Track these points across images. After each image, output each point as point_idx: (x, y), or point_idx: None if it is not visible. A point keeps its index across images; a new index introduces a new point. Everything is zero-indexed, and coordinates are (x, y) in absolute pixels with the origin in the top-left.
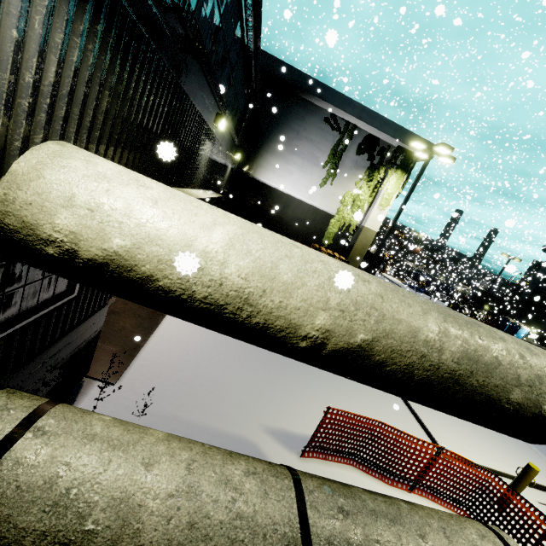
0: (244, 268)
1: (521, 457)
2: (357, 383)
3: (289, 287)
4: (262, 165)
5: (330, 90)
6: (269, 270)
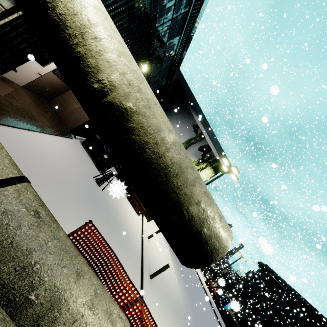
0: (94, 21)
1: None
2: (121, 251)
3: (111, 50)
4: None
5: (202, 114)
6: (107, 34)
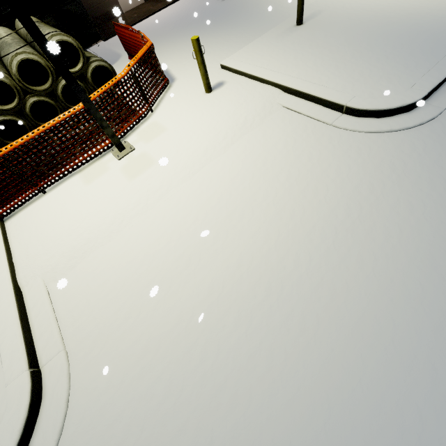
0: None
1: (346, 77)
2: (233, 31)
3: None
4: None
5: None
6: None
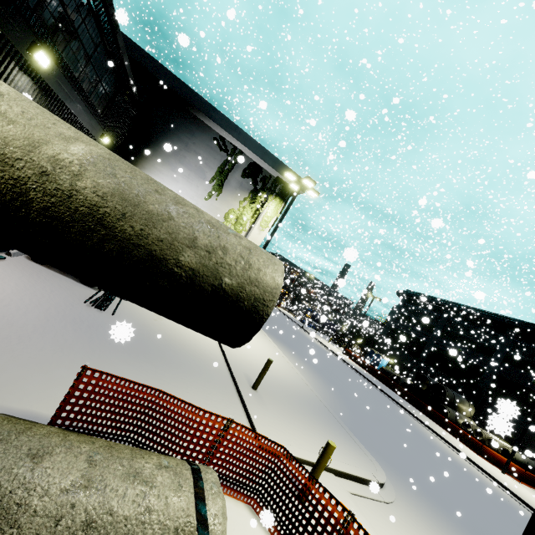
0: None
1: (346, 453)
2: (190, 380)
3: None
4: (146, 166)
5: (219, 113)
6: None
